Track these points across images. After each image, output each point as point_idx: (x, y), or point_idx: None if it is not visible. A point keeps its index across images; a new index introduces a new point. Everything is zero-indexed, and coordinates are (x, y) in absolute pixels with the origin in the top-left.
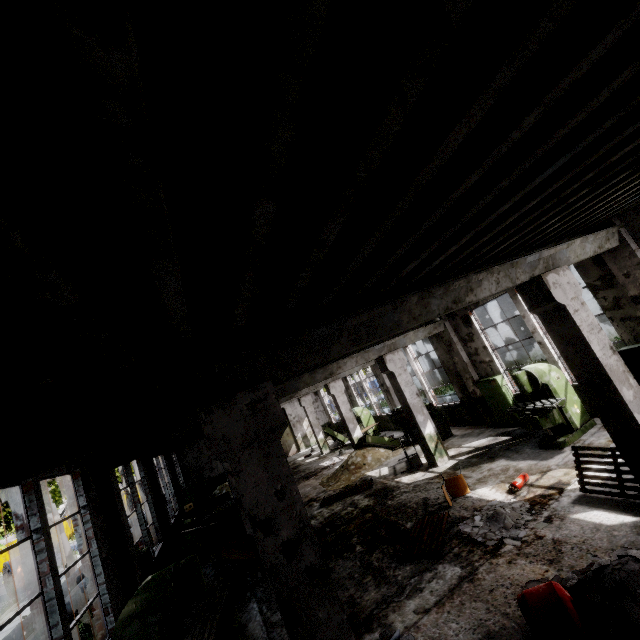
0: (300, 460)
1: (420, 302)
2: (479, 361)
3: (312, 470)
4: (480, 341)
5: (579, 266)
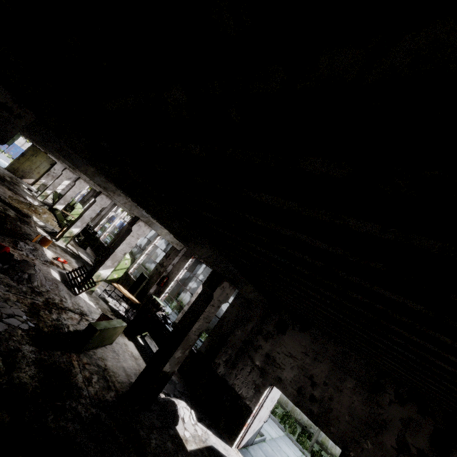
0: (23, 186)
1: (94, 173)
2: None
3: (19, 192)
4: None
5: (173, 247)
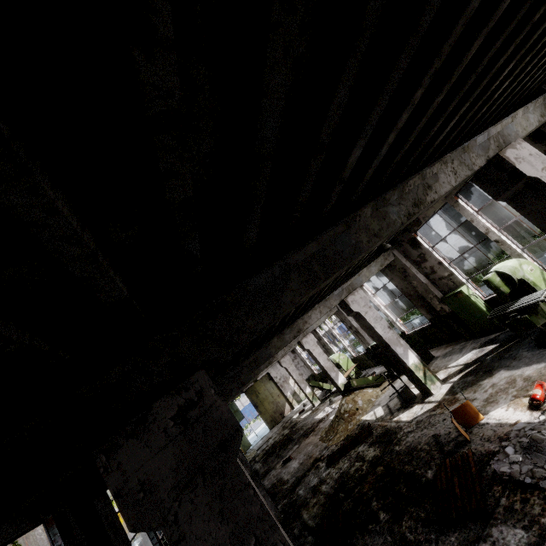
0: (296, 417)
1: (375, 214)
2: (438, 278)
3: (309, 426)
4: (433, 259)
5: None
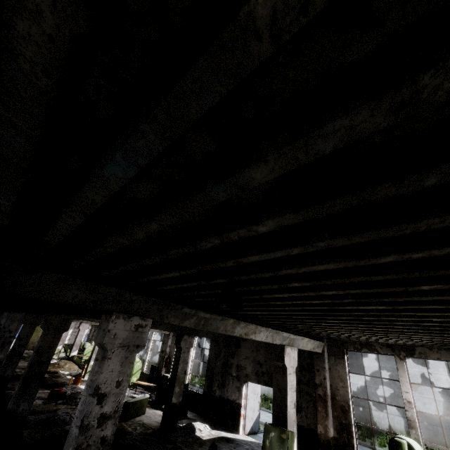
0: None
1: None
2: None
3: None
4: None
5: (165, 334)
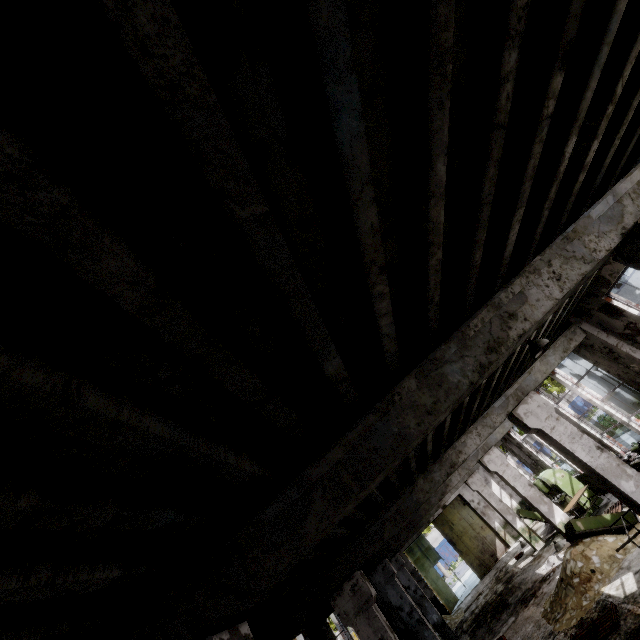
0: (512, 565)
1: (425, 382)
2: None
3: (528, 585)
4: None
5: None
